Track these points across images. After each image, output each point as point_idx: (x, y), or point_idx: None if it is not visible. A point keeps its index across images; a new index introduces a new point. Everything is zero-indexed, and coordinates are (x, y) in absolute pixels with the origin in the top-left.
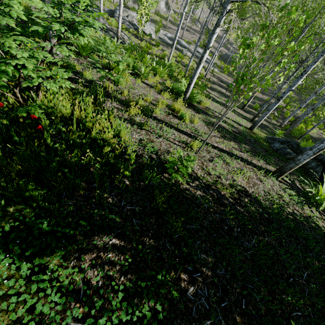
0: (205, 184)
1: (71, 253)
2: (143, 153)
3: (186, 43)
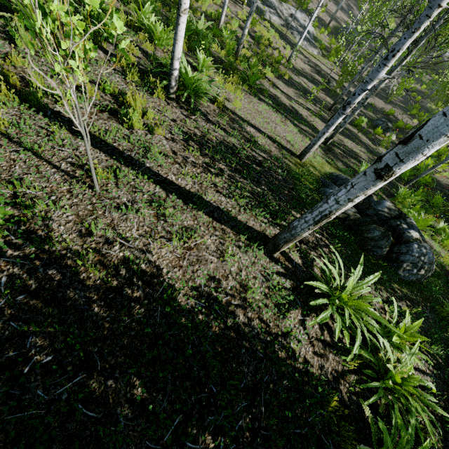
0: (53, 255)
1: None
2: None
3: None
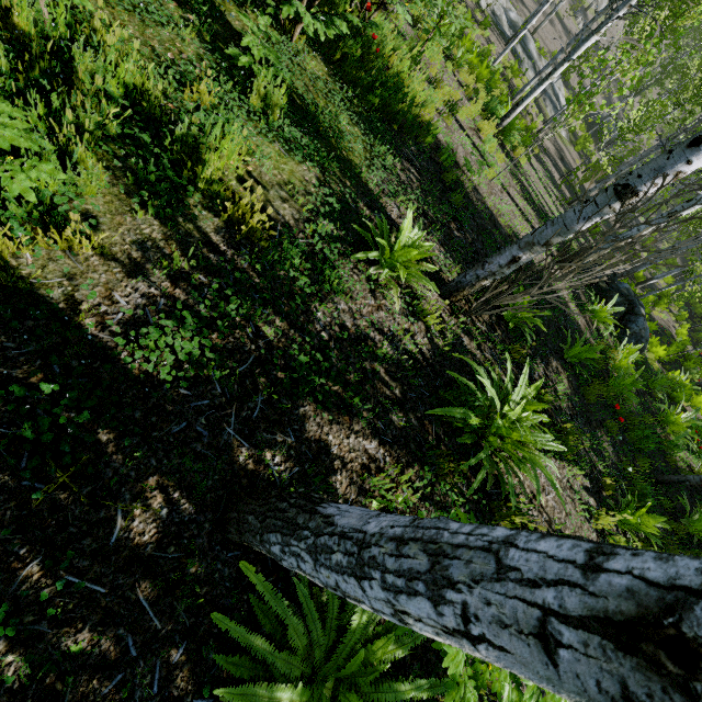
0: (488, 206)
1: (390, 156)
2: (442, 140)
3: (535, 50)
